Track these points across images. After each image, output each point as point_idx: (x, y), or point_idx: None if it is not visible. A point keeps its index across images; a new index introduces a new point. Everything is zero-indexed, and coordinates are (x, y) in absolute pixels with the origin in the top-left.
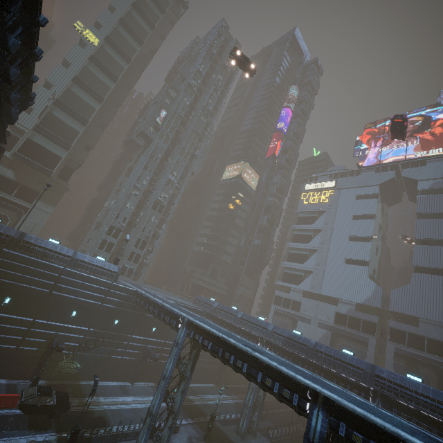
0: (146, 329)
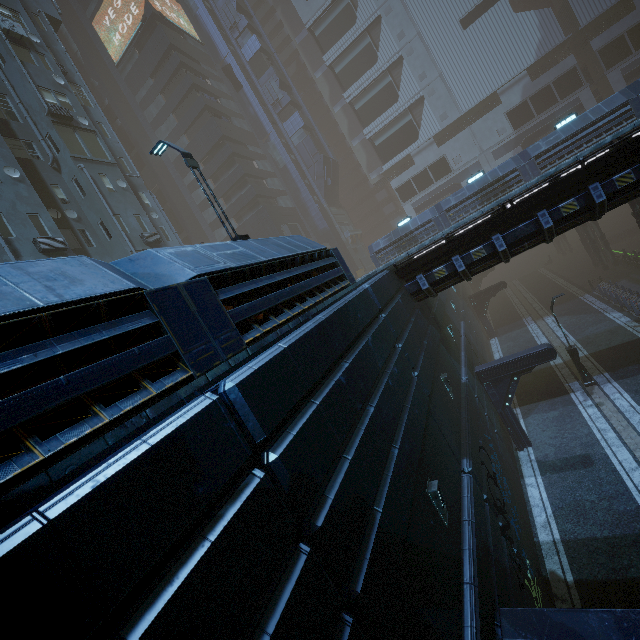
0: (450, 343)
